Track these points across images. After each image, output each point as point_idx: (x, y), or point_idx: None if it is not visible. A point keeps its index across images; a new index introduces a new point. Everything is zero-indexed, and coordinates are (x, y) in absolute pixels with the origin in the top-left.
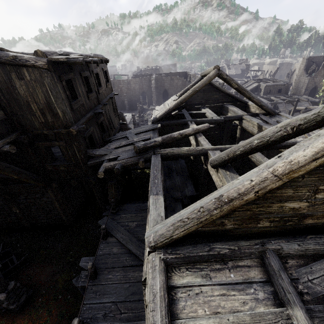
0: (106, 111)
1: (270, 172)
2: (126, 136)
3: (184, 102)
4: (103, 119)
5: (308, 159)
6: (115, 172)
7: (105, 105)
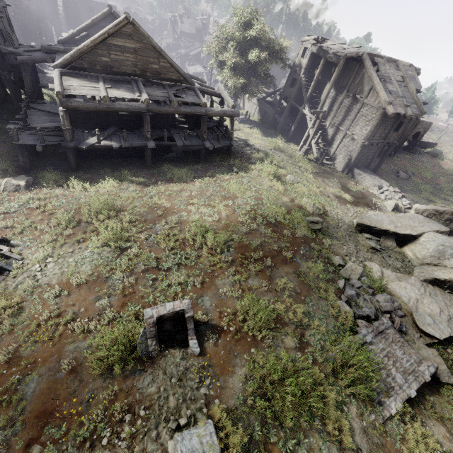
0: (2, 21)
1: (90, 40)
2: (33, 46)
3: (85, 30)
4: (1, 26)
5: (98, 37)
6: (29, 62)
7: (1, 13)
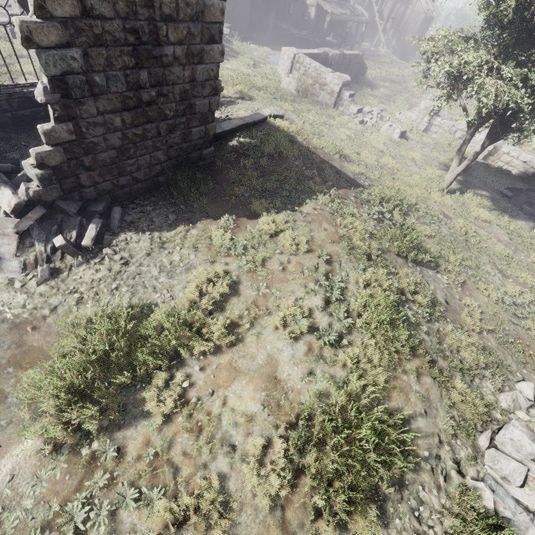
0: None
1: None
2: None
3: None
4: None
5: None
6: None
7: None
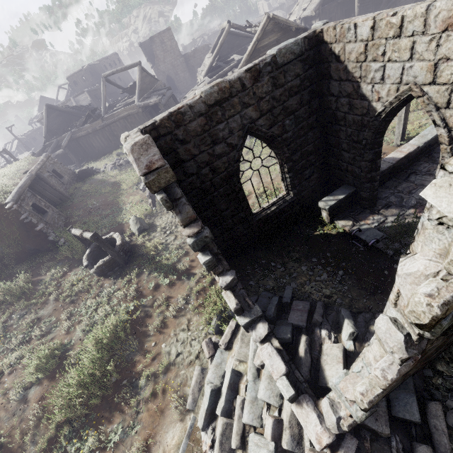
0: None
1: None
2: None
3: None
4: None
5: None
6: None
7: None
